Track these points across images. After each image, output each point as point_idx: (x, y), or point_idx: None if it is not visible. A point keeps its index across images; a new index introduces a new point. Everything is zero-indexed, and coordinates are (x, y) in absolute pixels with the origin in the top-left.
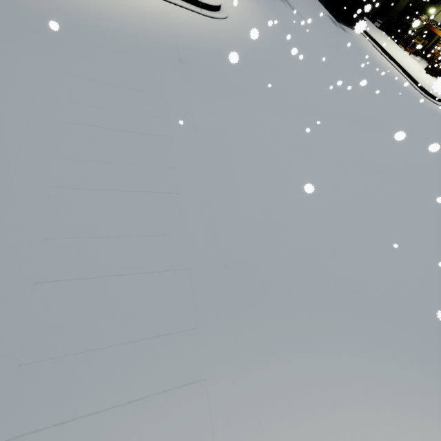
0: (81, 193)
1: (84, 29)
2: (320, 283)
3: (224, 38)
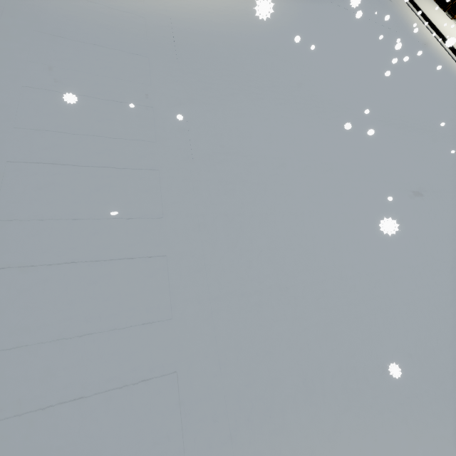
0: (29, 274)
1: (45, 12)
2: (346, 366)
3: (234, 15)
